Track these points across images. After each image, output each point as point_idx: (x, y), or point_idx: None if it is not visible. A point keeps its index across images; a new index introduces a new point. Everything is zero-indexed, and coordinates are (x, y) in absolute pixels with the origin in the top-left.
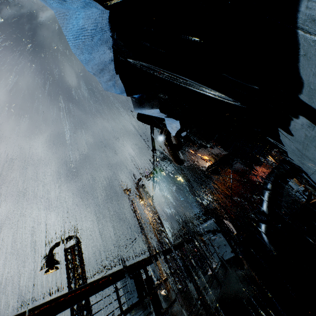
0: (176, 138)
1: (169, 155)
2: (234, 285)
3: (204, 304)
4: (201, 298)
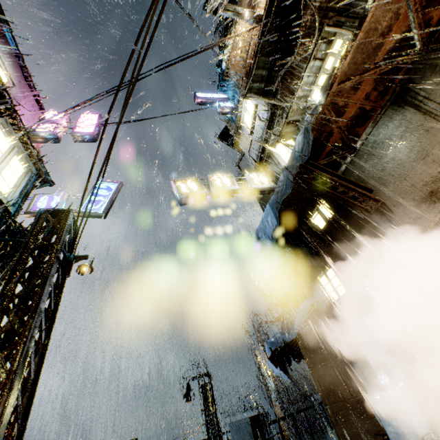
0: None
1: None
2: (334, 439)
3: (314, 439)
4: (313, 436)
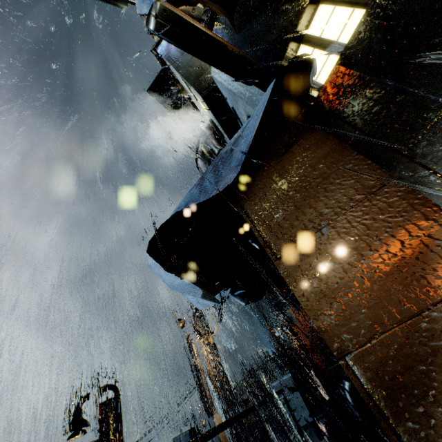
0: None
1: None
2: None
3: None
4: None
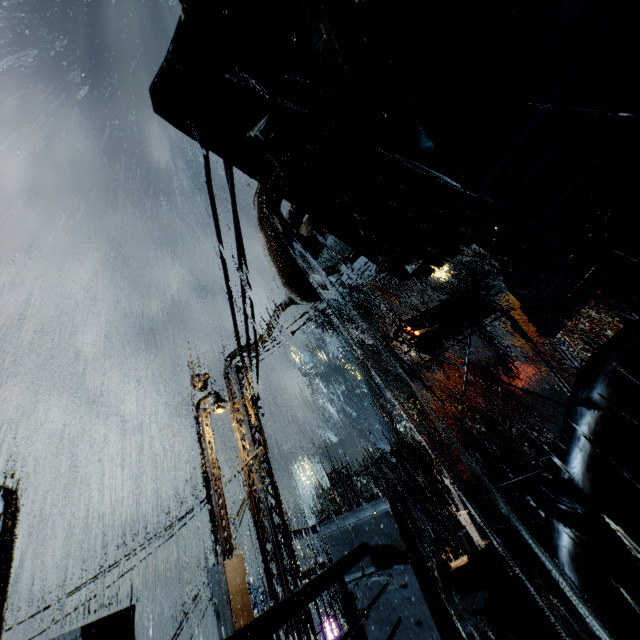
0: (310, 225)
1: (271, 261)
2: None
3: None
4: None
